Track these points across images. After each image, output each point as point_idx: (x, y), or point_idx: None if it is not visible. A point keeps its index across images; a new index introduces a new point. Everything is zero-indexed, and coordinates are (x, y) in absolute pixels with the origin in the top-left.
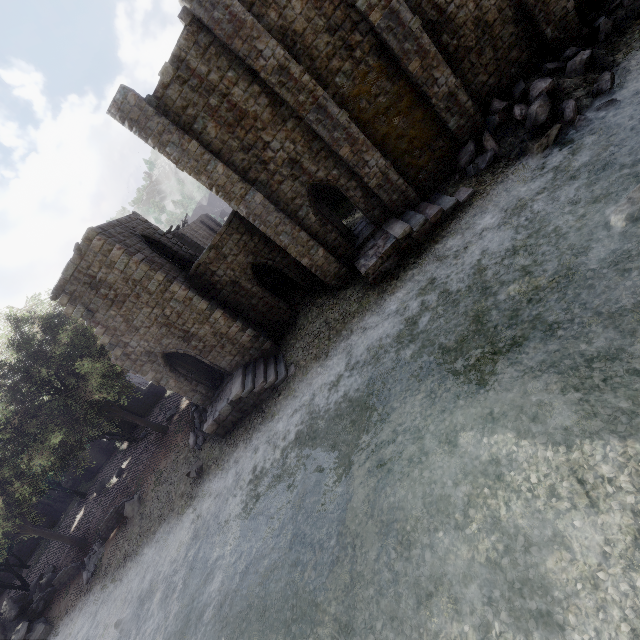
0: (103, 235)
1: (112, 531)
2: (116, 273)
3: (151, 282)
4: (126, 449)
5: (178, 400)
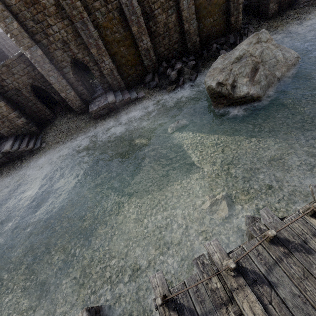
0: None
1: None
2: None
3: None
4: None
5: None
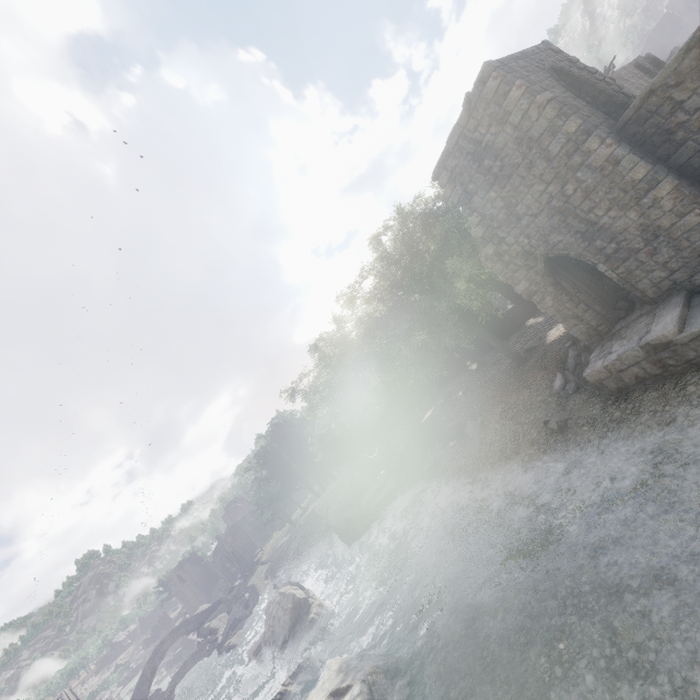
0: (501, 70)
1: (452, 440)
2: (507, 131)
3: (554, 139)
4: (474, 370)
5: (543, 331)
